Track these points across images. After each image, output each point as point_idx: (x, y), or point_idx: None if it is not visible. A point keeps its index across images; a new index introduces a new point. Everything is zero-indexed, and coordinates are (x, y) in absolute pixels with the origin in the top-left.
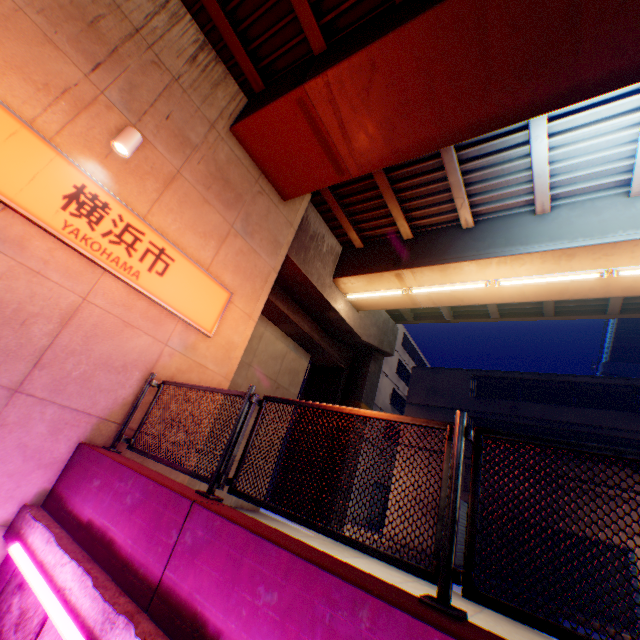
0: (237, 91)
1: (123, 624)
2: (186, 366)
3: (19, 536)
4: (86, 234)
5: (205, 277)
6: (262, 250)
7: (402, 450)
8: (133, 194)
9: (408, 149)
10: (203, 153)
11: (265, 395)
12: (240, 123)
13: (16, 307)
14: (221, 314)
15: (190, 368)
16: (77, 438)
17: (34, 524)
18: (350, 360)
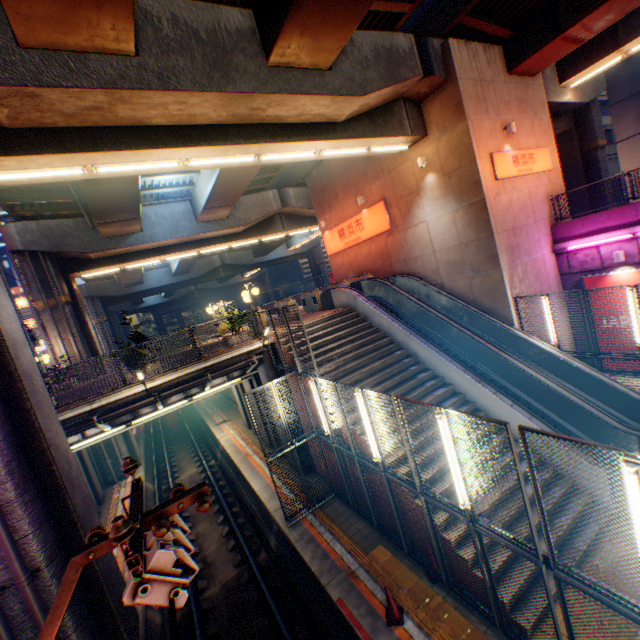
0: (496, 50)
1: (637, 228)
2: (551, 188)
3: (561, 249)
4: (519, 170)
5: (539, 151)
6: (540, 116)
7: (620, 147)
8: (513, 145)
9: (633, 8)
10: (510, 101)
11: (626, 172)
12: (515, 69)
13: (523, 203)
14: (548, 160)
15: (552, 188)
16: (547, 227)
17: (565, 244)
18: (571, 121)
